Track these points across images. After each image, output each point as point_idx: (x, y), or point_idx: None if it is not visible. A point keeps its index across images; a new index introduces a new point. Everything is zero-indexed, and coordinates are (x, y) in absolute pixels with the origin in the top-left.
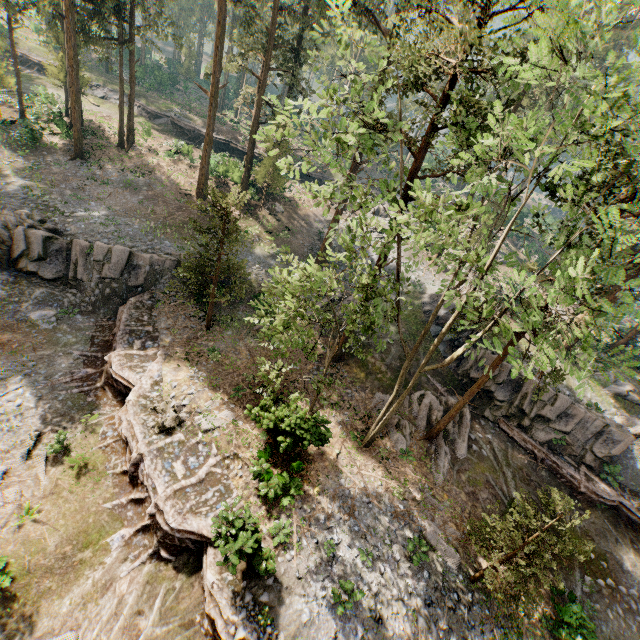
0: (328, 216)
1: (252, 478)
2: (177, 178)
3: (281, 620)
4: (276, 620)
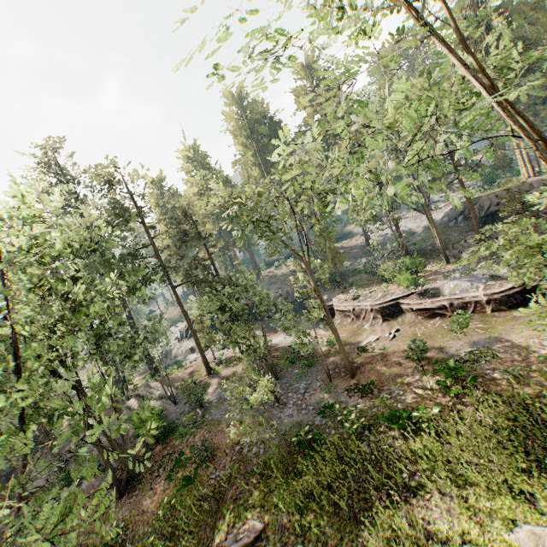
0: (359, 239)
1: (401, 289)
2: (286, 271)
3: (443, 292)
4: (442, 294)
